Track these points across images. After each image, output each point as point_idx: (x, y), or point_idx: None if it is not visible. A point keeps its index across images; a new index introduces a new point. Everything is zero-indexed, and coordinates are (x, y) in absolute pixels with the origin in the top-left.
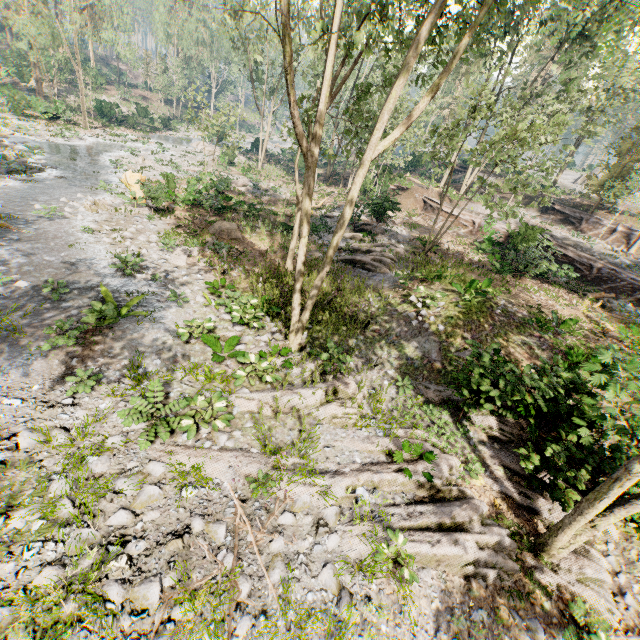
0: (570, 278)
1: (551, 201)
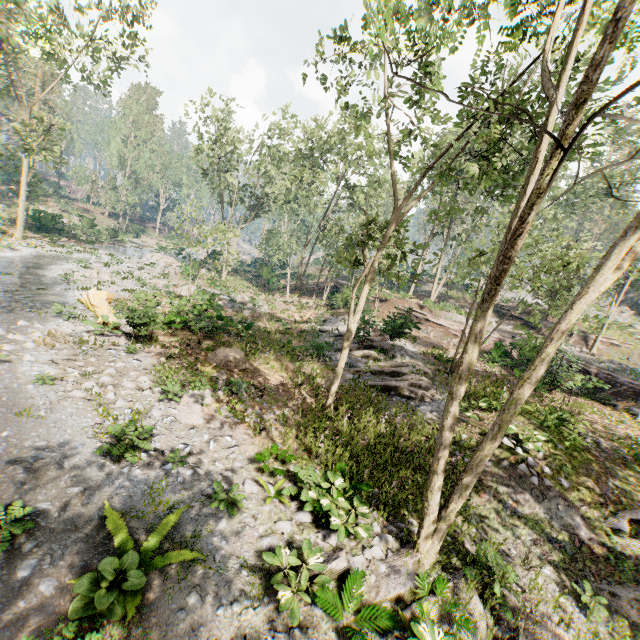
0: (589, 388)
1: (506, 308)
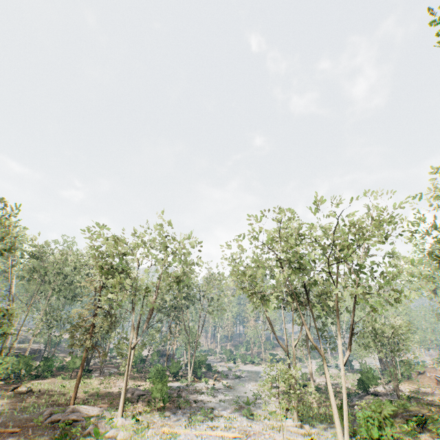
0: None
1: None
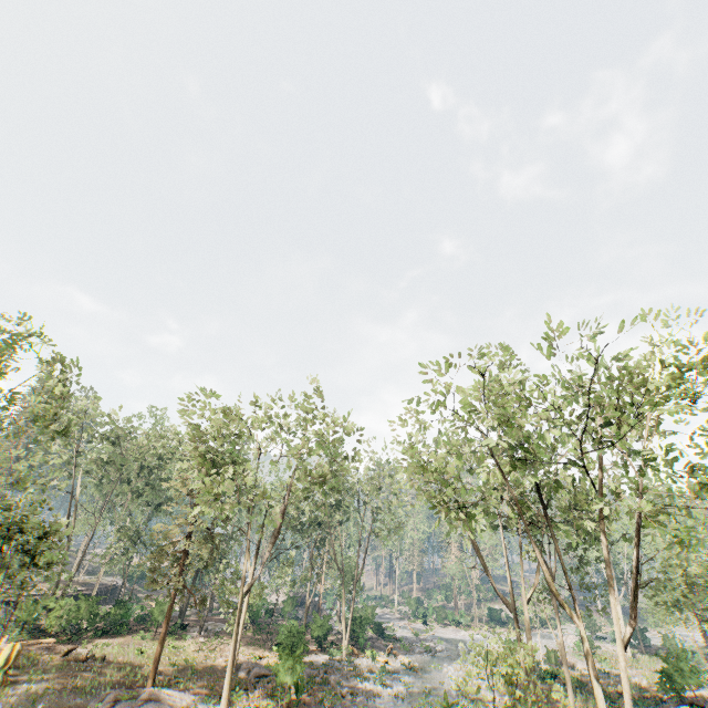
0: None
1: None
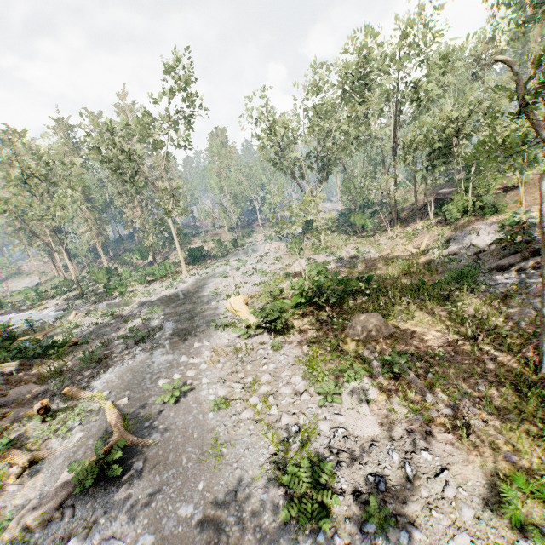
0: None
1: None
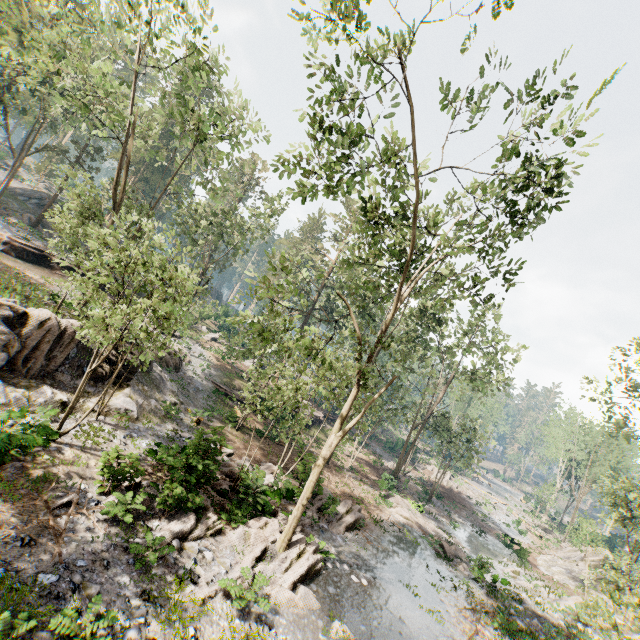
0: None
1: None
